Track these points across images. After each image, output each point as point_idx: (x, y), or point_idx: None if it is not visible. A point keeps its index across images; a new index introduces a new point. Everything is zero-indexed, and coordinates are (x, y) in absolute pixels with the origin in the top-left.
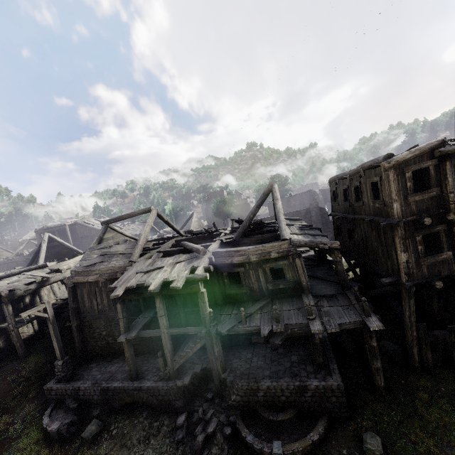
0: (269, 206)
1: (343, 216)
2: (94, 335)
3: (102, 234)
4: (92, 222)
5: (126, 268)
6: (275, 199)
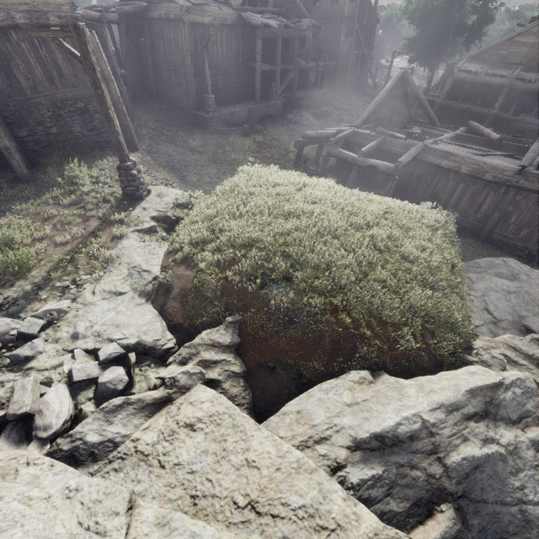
0: None
1: None
2: (203, 85)
3: None
4: None
5: (242, 14)
6: None
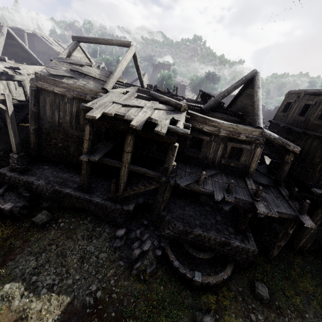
0: None
1: (289, 127)
2: (50, 143)
3: (71, 49)
4: (50, 41)
5: (99, 93)
6: (257, 87)
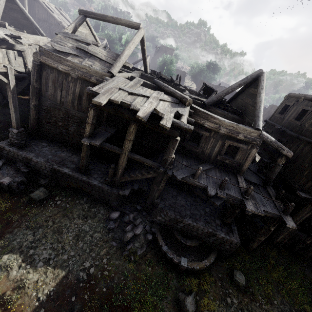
0: (201, 85)
1: (284, 129)
2: (49, 120)
3: (77, 24)
4: (52, 9)
5: (105, 77)
6: (261, 87)
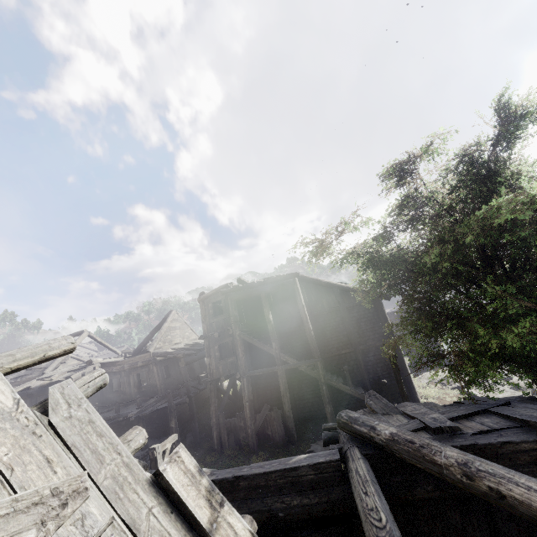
0: None
1: None
2: None
3: None
4: None
5: (36, 378)
6: (165, 322)
